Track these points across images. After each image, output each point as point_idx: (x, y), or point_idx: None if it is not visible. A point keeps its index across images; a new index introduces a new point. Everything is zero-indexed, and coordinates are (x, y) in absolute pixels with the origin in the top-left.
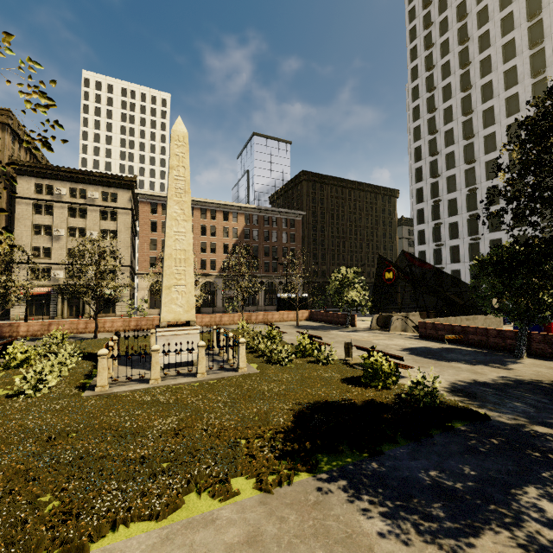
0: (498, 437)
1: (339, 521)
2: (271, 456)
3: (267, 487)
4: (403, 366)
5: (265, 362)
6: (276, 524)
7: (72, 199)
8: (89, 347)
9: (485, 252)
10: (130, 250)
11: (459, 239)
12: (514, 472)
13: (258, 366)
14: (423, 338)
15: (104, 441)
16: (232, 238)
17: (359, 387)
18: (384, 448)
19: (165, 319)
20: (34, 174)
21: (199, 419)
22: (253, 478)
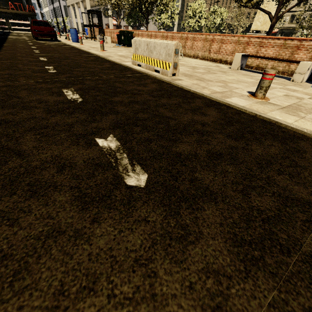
0: None
1: None
2: None
3: None
4: None
5: None
6: None
7: None
8: None
9: None
10: None
11: None
12: None
13: None
14: None
15: None
16: None
17: None
18: None
19: (252, 29)
20: None
21: None
22: None
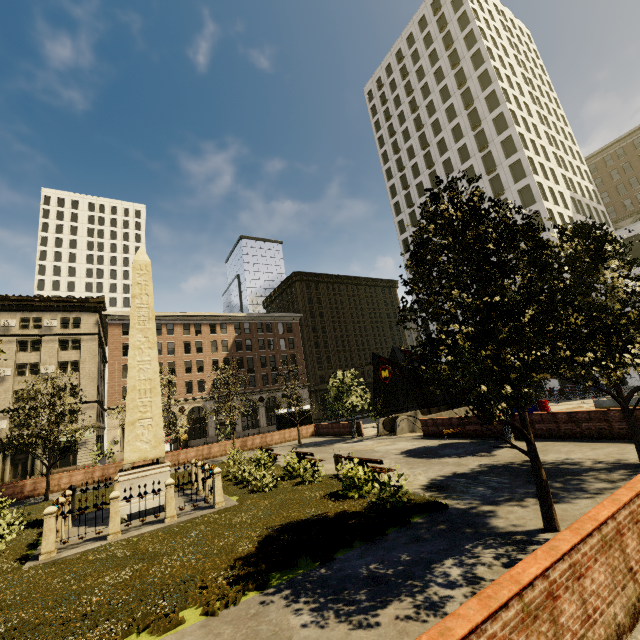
0: (446, 523)
1: (270, 624)
2: (224, 583)
3: (210, 611)
4: (385, 470)
5: (249, 492)
6: (211, 639)
7: (23, 330)
8: (36, 513)
9: None
10: (98, 381)
11: None
12: (443, 550)
13: (240, 498)
14: (427, 436)
15: (43, 608)
16: (222, 352)
17: (337, 500)
18: (339, 553)
19: (129, 460)
20: None
21: (157, 565)
22: (201, 607)
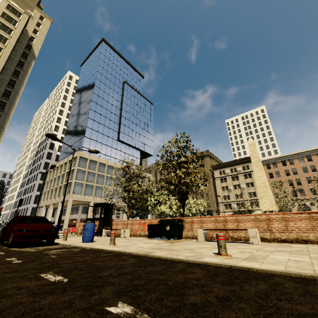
0: None
1: None
2: None
3: None
4: None
5: None
6: None
7: (231, 173)
8: None
9: None
10: None
11: None
12: None
13: None
14: None
15: None
16: None
17: None
18: None
19: (262, 210)
20: (218, 168)
21: None
22: None
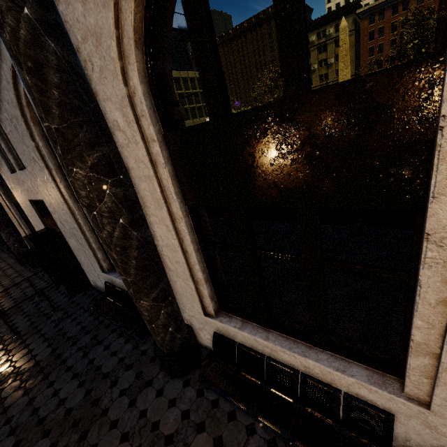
0: None
1: None
2: None
3: None
4: None
5: None
6: None
7: (318, 41)
8: None
9: None
10: (356, 61)
11: None
12: None
13: None
14: None
15: None
16: None
17: None
18: None
19: None
20: None
21: None
22: None
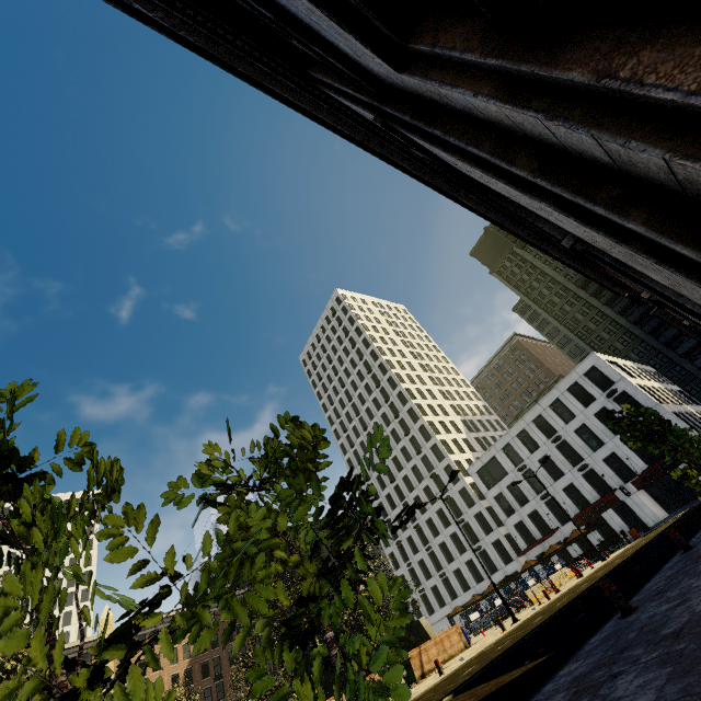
0: None
1: None
2: None
3: None
4: None
5: None
6: None
7: None
8: None
9: (442, 558)
10: None
11: (420, 552)
12: None
13: None
14: None
15: None
16: (184, 661)
17: None
18: None
19: None
20: None
21: None
22: None
